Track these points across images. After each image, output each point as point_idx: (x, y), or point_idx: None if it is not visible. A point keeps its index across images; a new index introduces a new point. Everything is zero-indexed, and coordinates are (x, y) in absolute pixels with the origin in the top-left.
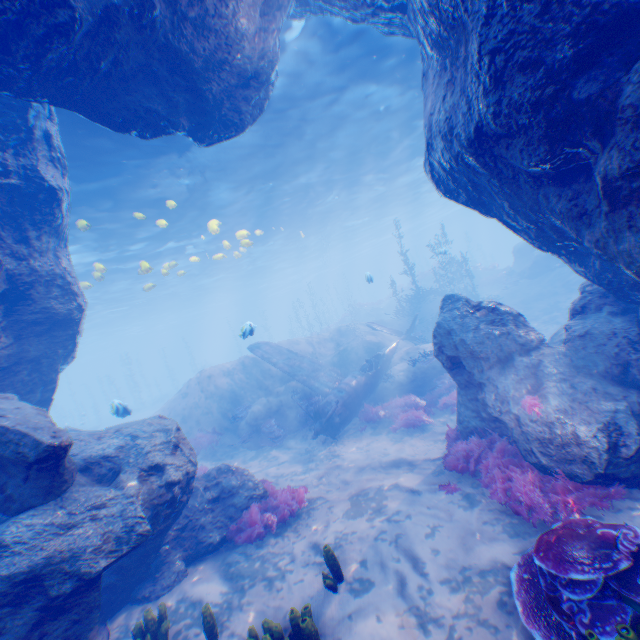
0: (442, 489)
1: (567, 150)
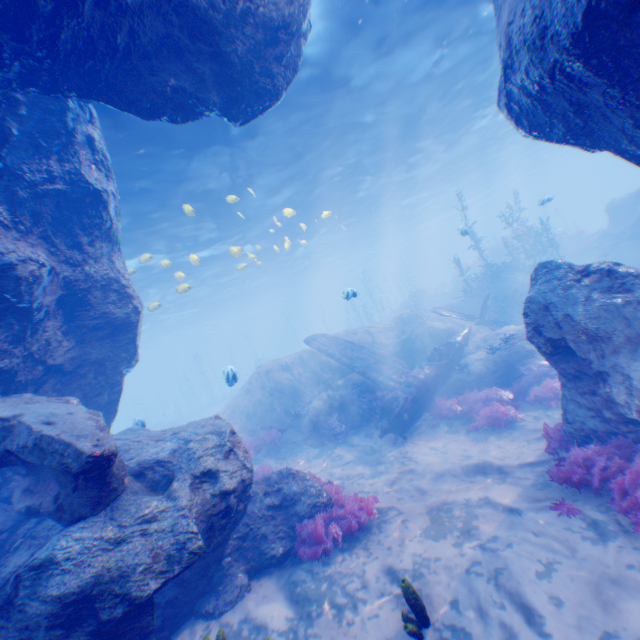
0: (553, 510)
1: None
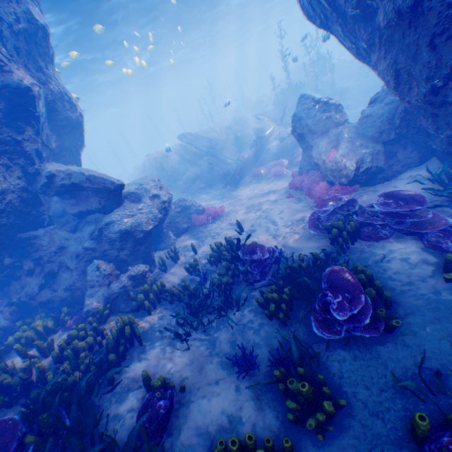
0: (288, 199)
1: (367, 3)
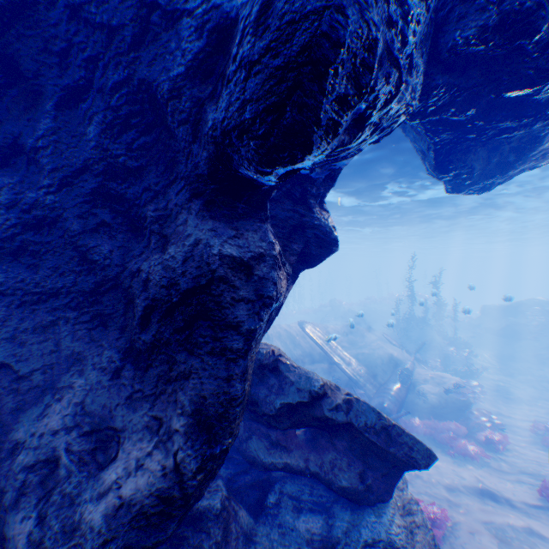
0: None
1: None
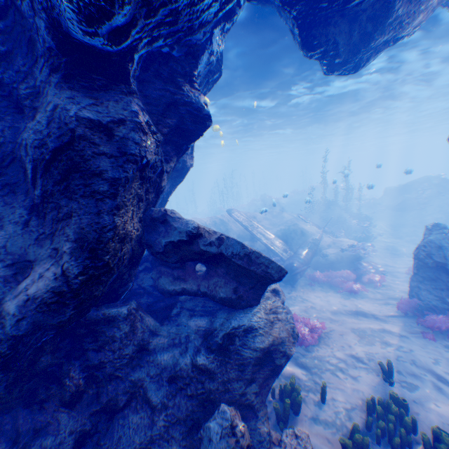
0: (424, 338)
1: None
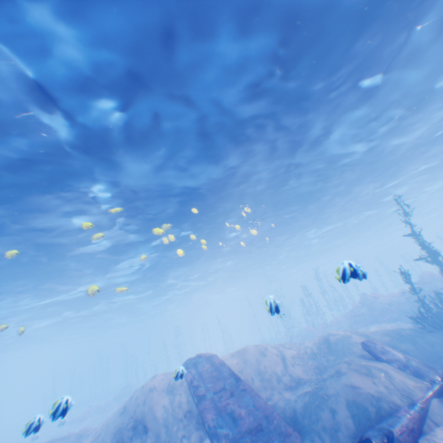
0: None
1: None
